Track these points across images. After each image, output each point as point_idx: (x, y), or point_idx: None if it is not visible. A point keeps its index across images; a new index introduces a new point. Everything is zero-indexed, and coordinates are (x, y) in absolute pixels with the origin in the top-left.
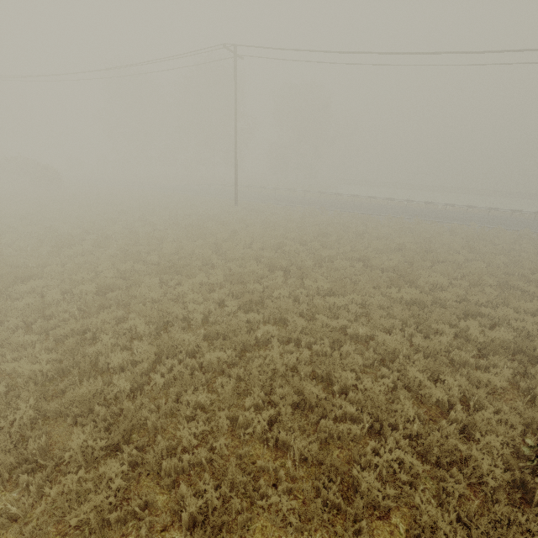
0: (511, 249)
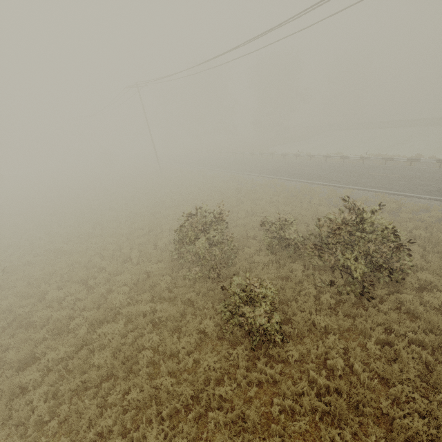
0: (239, 205)
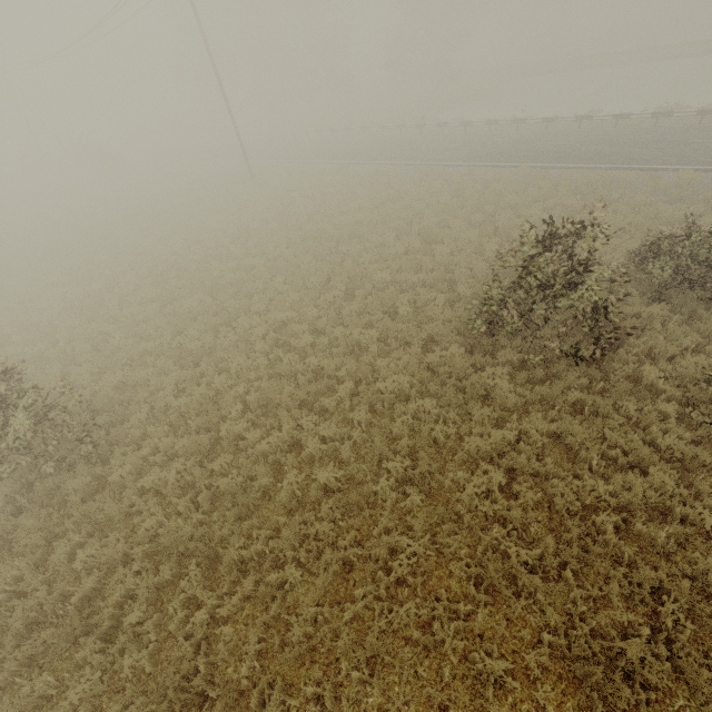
0: (489, 220)
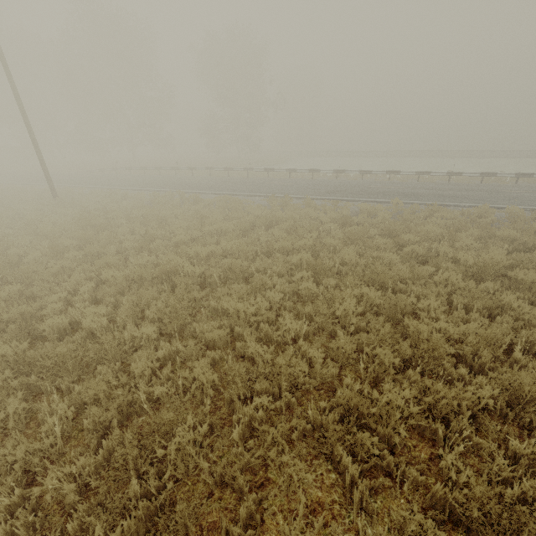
0: (429, 254)
